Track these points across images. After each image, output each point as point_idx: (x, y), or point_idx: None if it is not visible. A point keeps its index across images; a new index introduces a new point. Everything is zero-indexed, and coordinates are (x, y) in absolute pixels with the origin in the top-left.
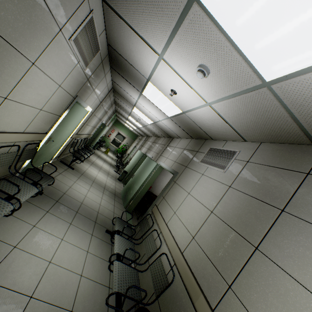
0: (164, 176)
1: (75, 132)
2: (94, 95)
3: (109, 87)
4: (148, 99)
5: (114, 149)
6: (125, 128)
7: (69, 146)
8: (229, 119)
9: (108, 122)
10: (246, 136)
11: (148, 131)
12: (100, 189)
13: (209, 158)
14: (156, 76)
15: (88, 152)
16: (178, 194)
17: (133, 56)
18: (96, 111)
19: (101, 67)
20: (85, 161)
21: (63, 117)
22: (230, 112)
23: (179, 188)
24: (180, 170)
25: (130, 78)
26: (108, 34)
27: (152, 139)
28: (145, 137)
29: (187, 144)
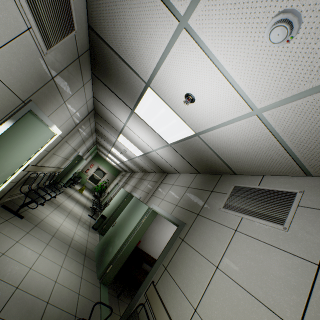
0: (156, 223)
1: (32, 162)
2: (65, 110)
3: (89, 107)
4: (142, 119)
5: (92, 186)
6: (106, 163)
7: (21, 182)
8: (292, 137)
9: (87, 154)
10: (317, 166)
11: (135, 165)
12: (61, 249)
13: (239, 201)
14: (164, 73)
15: (52, 191)
16: (193, 265)
17: (128, 39)
18: (68, 137)
19: (77, 67)
20: (47, 203)
21: (0, 132)
22: (303, 123)
23: (193, 254)
24: (188, 219)
25: (120, 87)
26: (90, 3)
27: (138, 175)
28: (130, 173)
29: (191, 180)
